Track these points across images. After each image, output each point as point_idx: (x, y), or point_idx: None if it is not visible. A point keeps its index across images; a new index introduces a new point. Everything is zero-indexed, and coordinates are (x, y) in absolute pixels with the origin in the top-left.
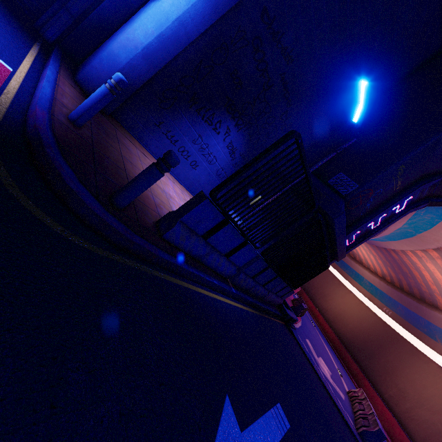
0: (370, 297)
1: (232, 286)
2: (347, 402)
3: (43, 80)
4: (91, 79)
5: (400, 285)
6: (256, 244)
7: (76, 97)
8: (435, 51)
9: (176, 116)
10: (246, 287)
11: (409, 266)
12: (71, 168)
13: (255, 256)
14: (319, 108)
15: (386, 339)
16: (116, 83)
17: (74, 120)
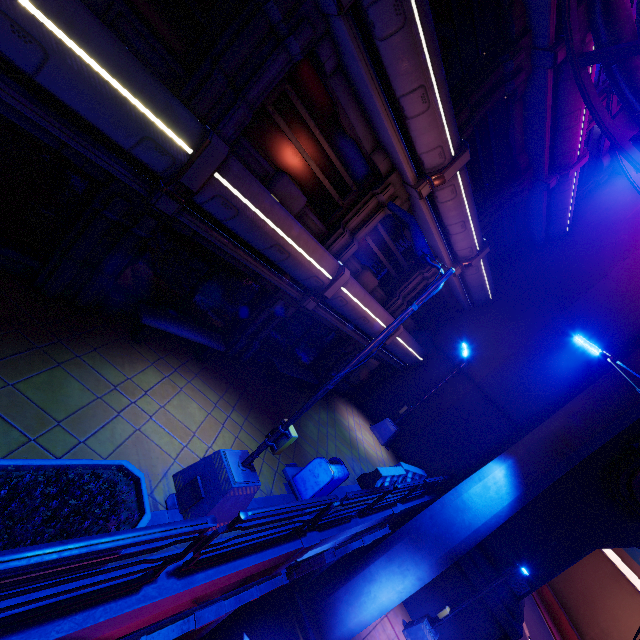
0: None
1: None
2: None
3: None
4: None
5: None
6: None
7: None
8: None
9: None
10: None
11: None
12: None
13: None
14: None
15: None
16: None
17: None
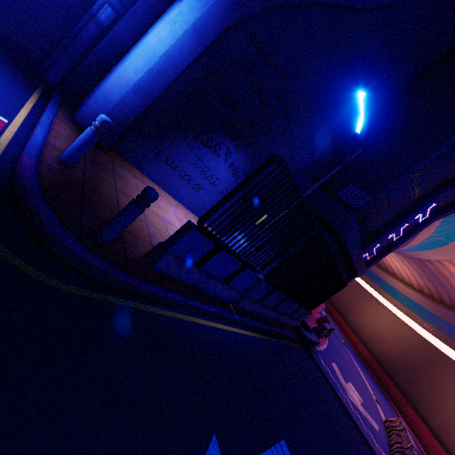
0: (407, 312)
1: (235, 312)
2: (382, 434)
3: (37, 126)
4: (88, 118)
5: (440, 298)
6: (257, 267)
7: (71, 137)
8: (444, 50)
9: (174, 143)
10: (253, 312)
11: (448, 276)
12: (54, 212)
13: (258, 280)
14: (322, 120)
15: (429, 359)
16: (100, 125)
17: (64, 162)
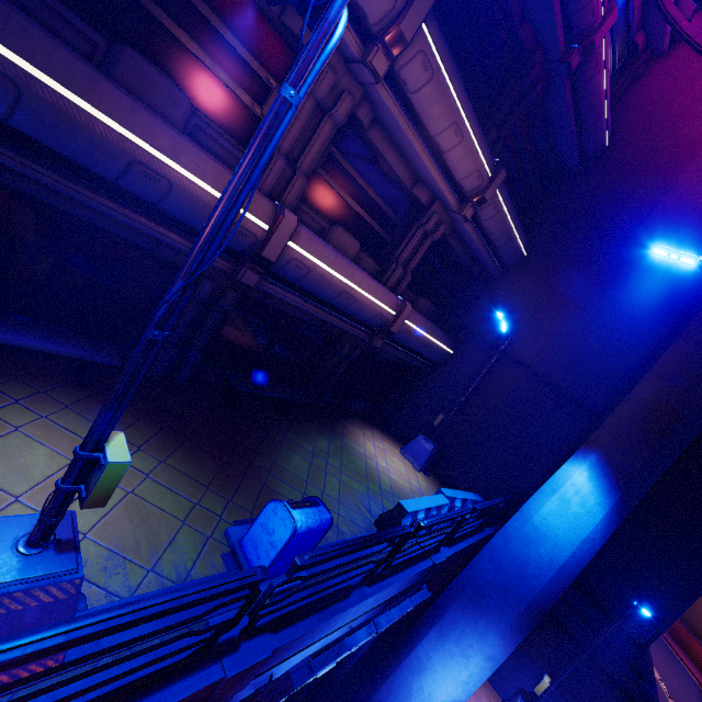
0: None
1: None
2: None
3: None
4: None
5: None
6: None
7: None
8: None
9: None
10: None
11: None
12: None
13: None
14: None
15: None
16: None
17: None
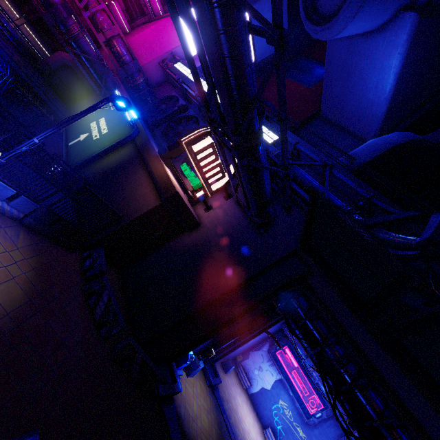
0: None
1: None
2: None
3: None
4: None
5: None
6: None
7: None
8: None
9: None
10: None
11: None
12: None
13: None
14: None
15: None
16: None
17: None
